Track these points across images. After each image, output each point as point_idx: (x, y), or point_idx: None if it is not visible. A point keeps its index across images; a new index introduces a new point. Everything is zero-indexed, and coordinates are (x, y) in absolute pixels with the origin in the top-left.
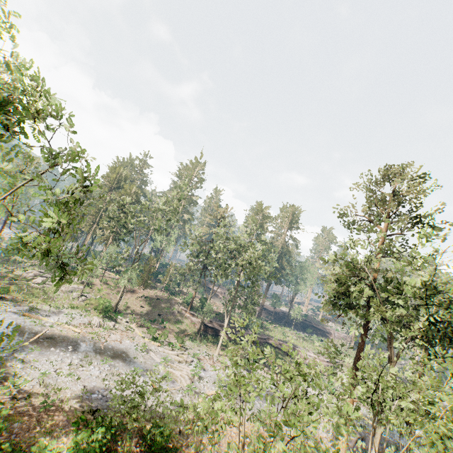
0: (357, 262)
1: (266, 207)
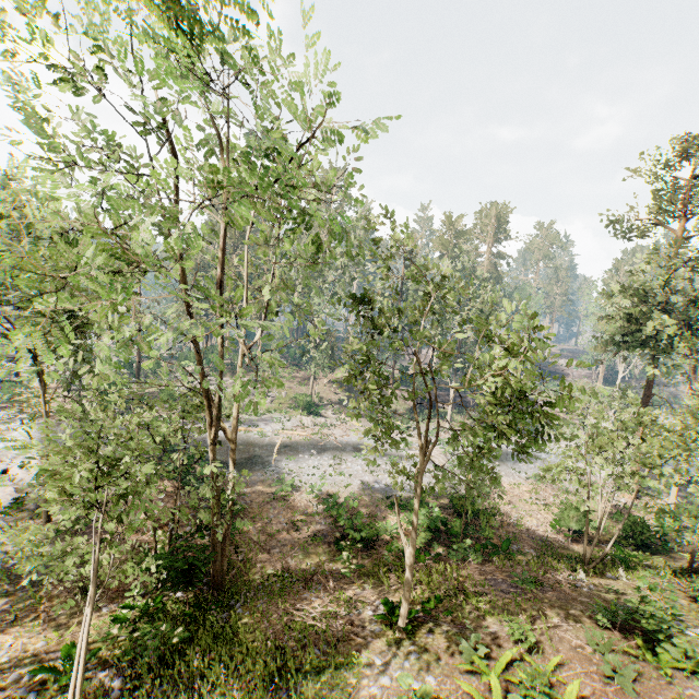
0: (651, 288)
1: (458, 218)
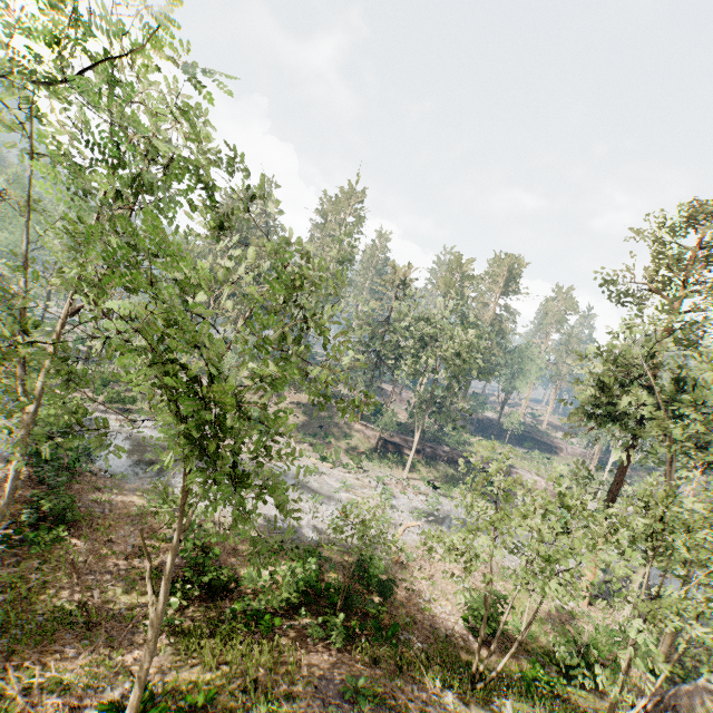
0: (632, 356)
1: (467, 261)
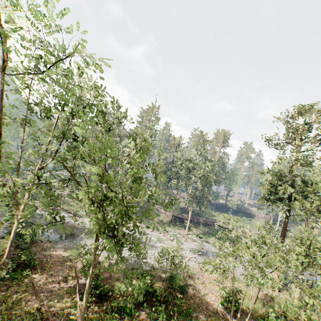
0: (283, 172)
1: (205, 134)
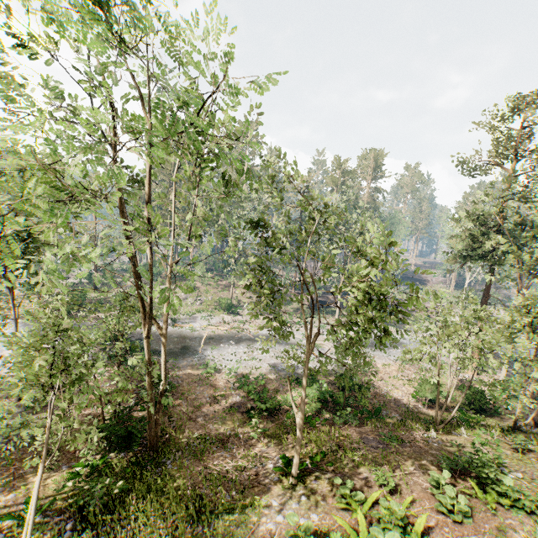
0: (489, 214)
1: (345, 161)
